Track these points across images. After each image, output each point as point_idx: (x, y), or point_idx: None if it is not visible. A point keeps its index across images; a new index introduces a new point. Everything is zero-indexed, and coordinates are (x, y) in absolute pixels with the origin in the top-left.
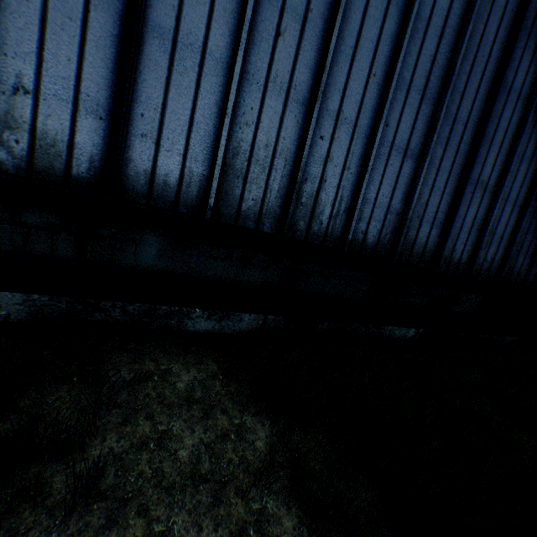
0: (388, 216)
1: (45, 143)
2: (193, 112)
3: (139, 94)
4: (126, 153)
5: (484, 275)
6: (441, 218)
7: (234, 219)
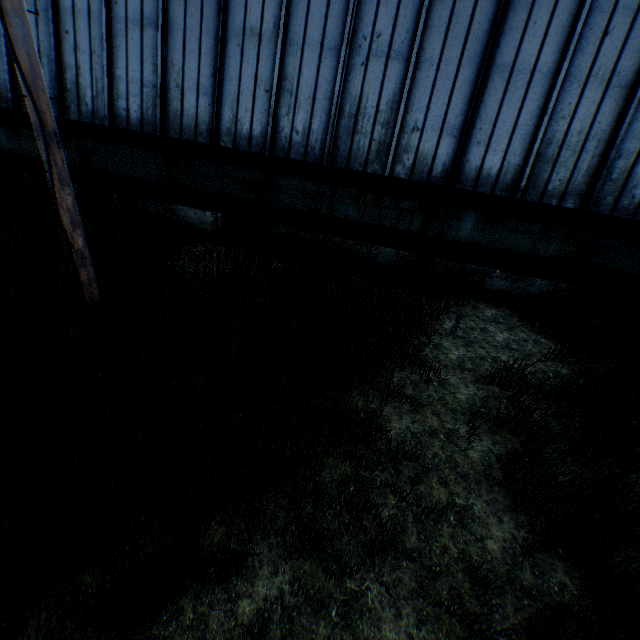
0: None
1: (421, 158)
2: (517, 119)
3: (480, 115)
4: (465, 157)
5: None
6: None
7: (538, 198)
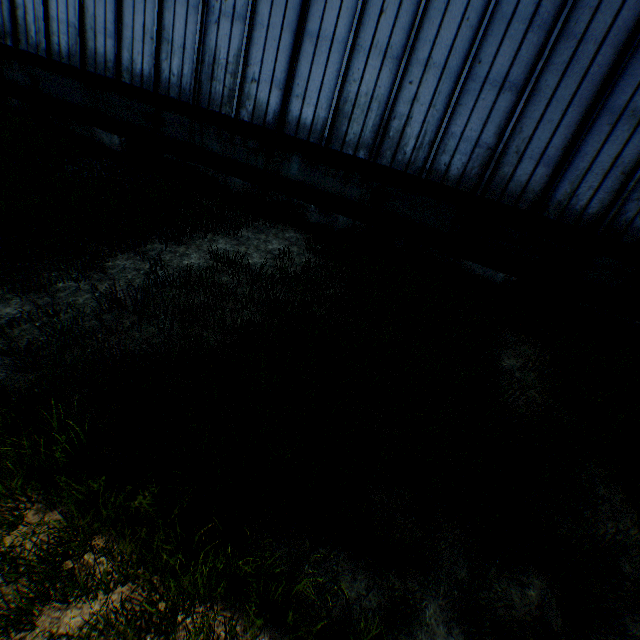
0: (476, 150)
1: (259, 106)
2: (323, 79)
3: (298, 73)
4: (289, 108)
5: (637, 237)
6: (554, 155)
7: (340, 148)
